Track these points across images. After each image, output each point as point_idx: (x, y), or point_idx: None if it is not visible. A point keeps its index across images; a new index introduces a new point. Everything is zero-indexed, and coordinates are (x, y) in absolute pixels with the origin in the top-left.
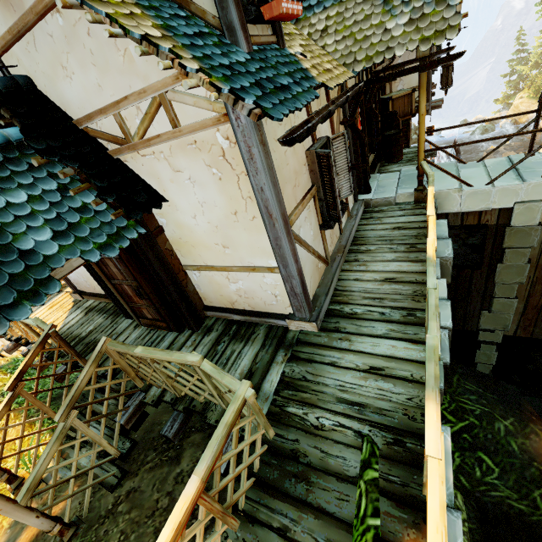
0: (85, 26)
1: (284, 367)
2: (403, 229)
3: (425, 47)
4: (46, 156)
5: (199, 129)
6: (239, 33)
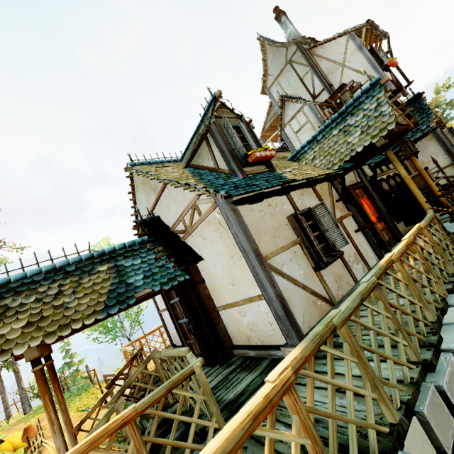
0: (173, 189)
1: None
2: None
3: (375, 140)
4: (152, 242)
5: (208, 213)
6: (237, 172)
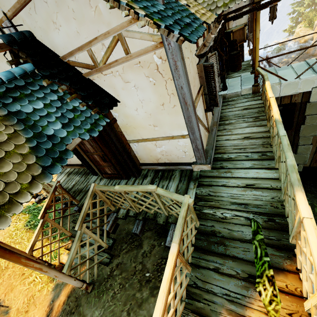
0: None
1: (195, 190)
2: (249, 109)
3: None
4: (50, 79)
5: (143, 54)
6: None
